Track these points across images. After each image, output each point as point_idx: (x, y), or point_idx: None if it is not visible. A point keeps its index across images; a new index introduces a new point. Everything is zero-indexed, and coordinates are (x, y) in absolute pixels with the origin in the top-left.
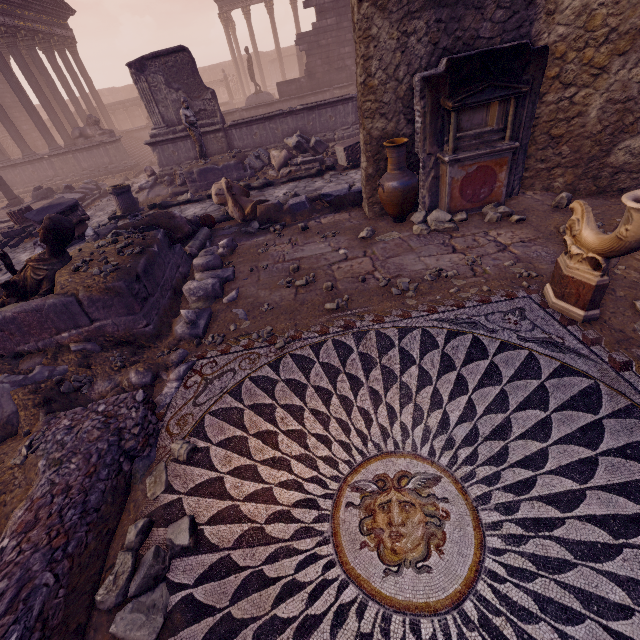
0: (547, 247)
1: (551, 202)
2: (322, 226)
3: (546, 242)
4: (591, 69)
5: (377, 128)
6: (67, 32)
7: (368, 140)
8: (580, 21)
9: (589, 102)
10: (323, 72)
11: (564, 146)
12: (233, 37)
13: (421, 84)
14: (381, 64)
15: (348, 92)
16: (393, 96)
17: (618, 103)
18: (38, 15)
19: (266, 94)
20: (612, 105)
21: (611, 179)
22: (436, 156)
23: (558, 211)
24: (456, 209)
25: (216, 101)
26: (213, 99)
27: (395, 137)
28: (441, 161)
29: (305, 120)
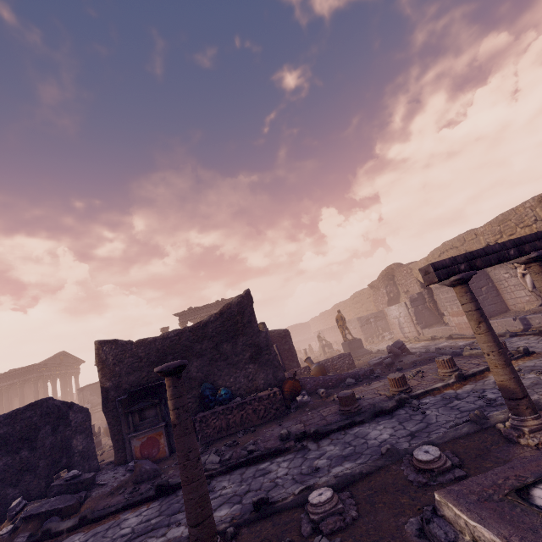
0: None
1: None
2: None
3: None
4: None
5: None
6: (77, 370)
7: None
8: None
9: None
10: None
11: None
12: None
13: None
14: None
15: None
16: None
17: None
18: (66, 367)
19: None
20: None
21: None
22: None
23: None
24: None
25: None
26: None
27: None
28: None
29: None
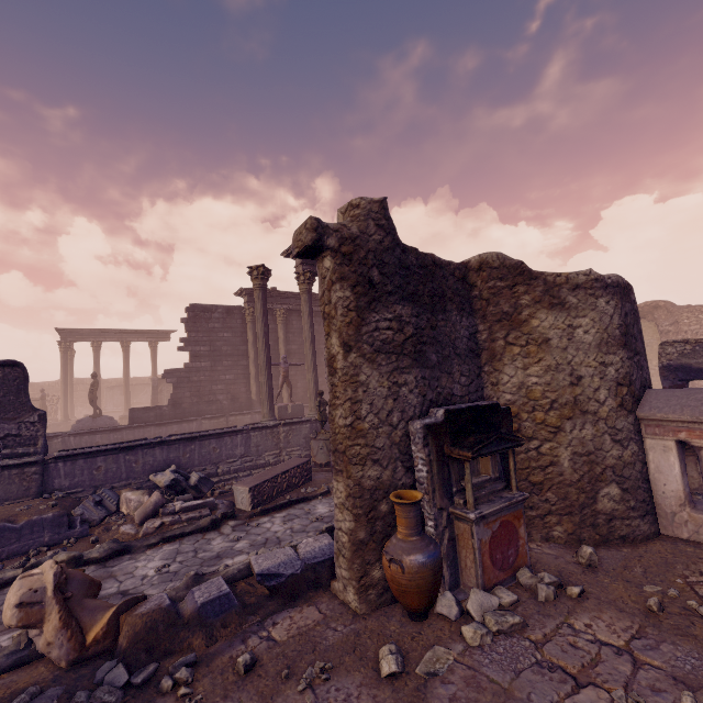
0: (677, 644)
1: (572, 557)
2: (283, 650)
3: (662, 633)
4: (547, 427)
5: (369, 476)
6: None
7: (357, 492)
8: (521, 392)
9: (557, 453)
10: (191, 403)
11: (548, 492)
12: (69, 362)
13: (424, 431)
14: (371, 408)
15: (219, 422)
16: (387, 441)
17: (582, 455)
18: None
19: (109, 418)
20: (578, 457)
21: (608, 526)
22: (448, 510)
23: (598, 571)
24: (490, 583)
25: (44, 425)
26: (40, 422)
27: (393, 487)
28: (454, 516)
29: (180, 451)
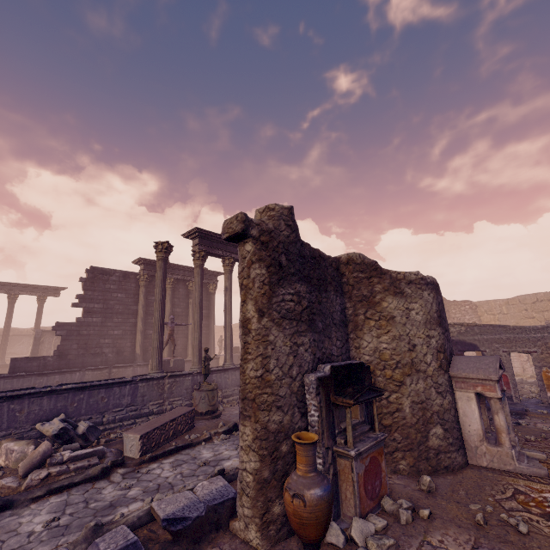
0: (502, 549)
1: (416, 486)
2: None
3: (491, 541)
4: (394, 381)
5: (273, 421)
6: None
7: (263, 434)
8: (376, 354)
9: (401, 402)
10: (77, 354)
11: (395, 433)
12: None
13: (317, 382)
14: (277, 362)
15: (101, 373)
16: (288, 390)
17: (418, 403)
18: None
19: None
20: (415, 404)
21: (436, 458)
22: (333, 449)
23: (436, 496)
24: (365, 511)
25: None
26: None
27: (291, 430)
28: (337, 454)
29: (68, 400)
